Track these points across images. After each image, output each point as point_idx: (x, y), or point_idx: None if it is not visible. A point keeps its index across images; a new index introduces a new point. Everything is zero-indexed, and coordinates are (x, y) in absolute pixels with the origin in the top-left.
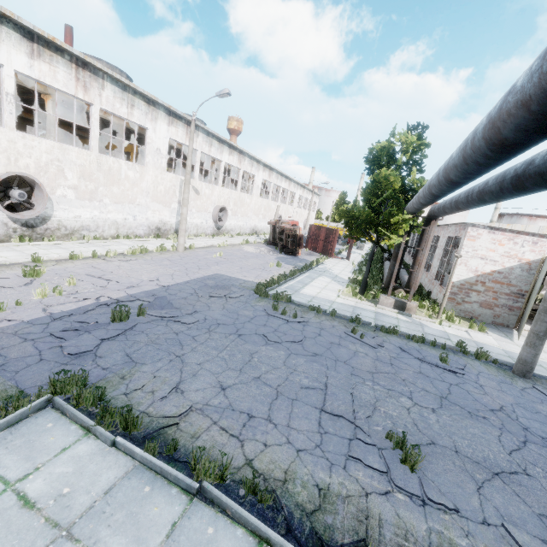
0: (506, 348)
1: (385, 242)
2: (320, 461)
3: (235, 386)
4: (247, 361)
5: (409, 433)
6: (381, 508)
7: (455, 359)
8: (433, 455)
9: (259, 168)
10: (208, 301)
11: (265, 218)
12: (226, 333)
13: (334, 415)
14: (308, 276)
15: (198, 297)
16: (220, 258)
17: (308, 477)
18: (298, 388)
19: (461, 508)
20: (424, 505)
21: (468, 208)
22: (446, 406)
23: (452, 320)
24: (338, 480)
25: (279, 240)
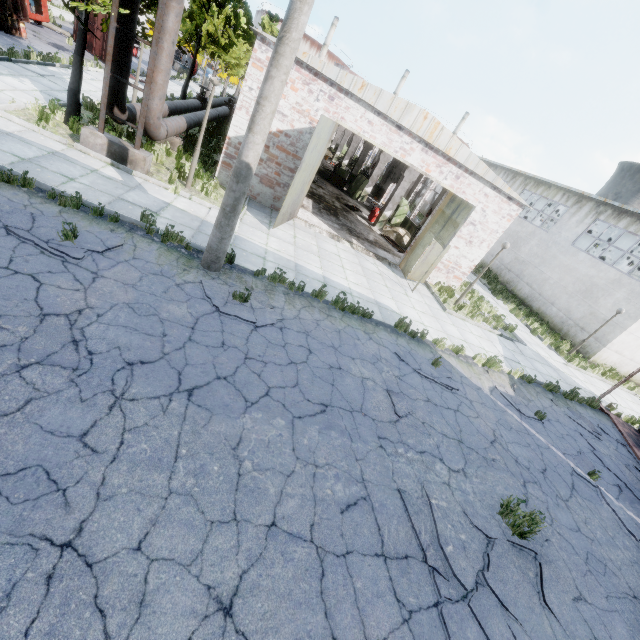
0: (245, 235)
1: (79, 3)
2: None
3: None
4: None
5: None
6: None
7: (105, 237)
8: None
9: None
10: None
11: None
12: None
13: None
14: None
15: None
16: None
17: None
18: None
19: None
20: None
21: None
22: None
23: (206, 193)
24: None
25: None
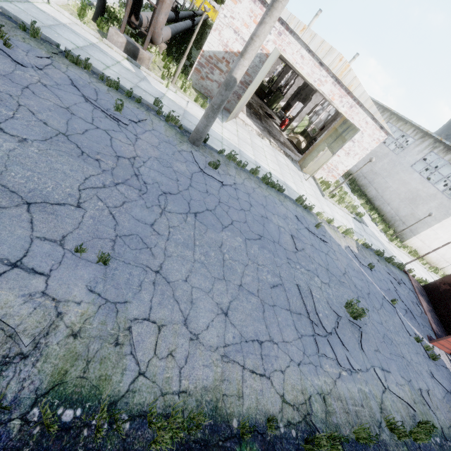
0: None
1: None
2: None
3: None
4: None
5: None
6: None
7: (137, 112)
8: None
9: None
10: None
11: None
12: None
13: None
14: None
15: None
16: None
17: None
18: None
19: None
20: None
21: None
22: (54, 141)
23: (184, 90)
24: None
25: None
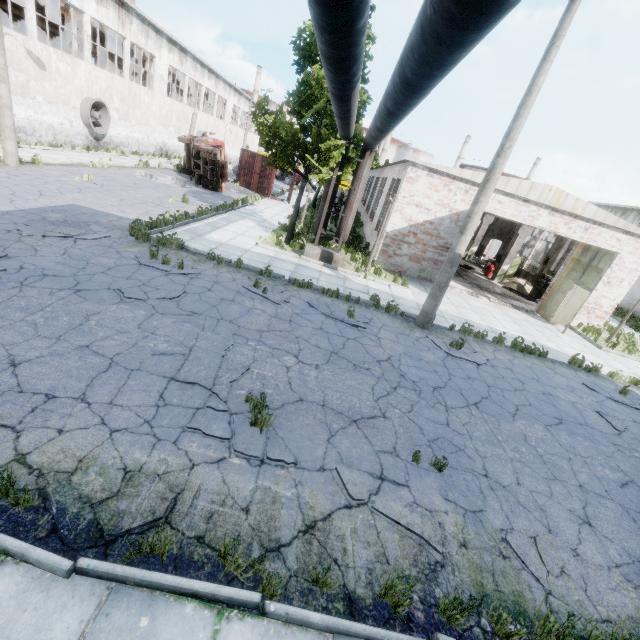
0: (420, 301)
1: (313, 175)
2: (141, 440)
3: (39, 360)
4: (76, 326)
5: (278, 393)
6: (206, 477)
7: (363, 313)
8: (296, 413)
9: (161, 44)
10: (37, 242)
11: (180, 133)
12: (53, 288)
13: (188, 384)
14: (225, 218)
15: (21, 235)
16: (88, 183)
17: (116, 461)
18: (148, 355)
19: (302, 461)
20: (261, 465)
21: (384, 126)
22: (333, 361)
23: (379, 274)
24: (159, 458)
25: (196, 167)
